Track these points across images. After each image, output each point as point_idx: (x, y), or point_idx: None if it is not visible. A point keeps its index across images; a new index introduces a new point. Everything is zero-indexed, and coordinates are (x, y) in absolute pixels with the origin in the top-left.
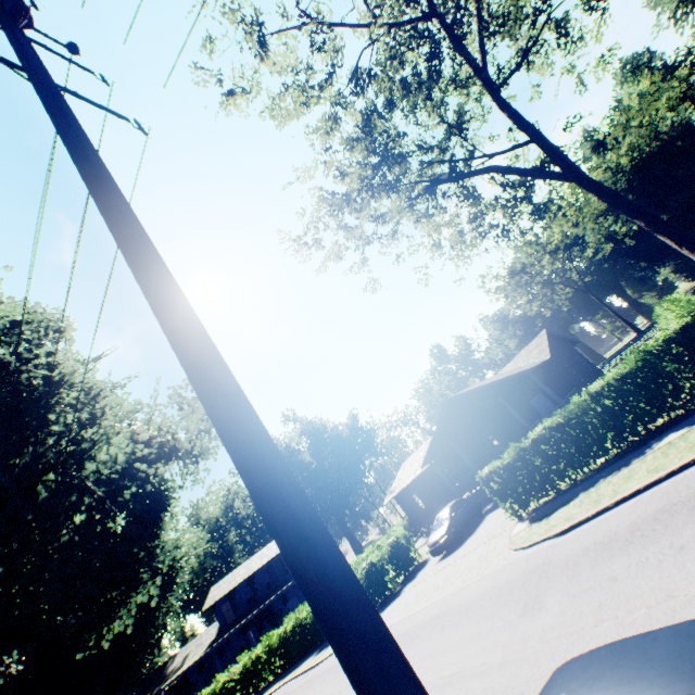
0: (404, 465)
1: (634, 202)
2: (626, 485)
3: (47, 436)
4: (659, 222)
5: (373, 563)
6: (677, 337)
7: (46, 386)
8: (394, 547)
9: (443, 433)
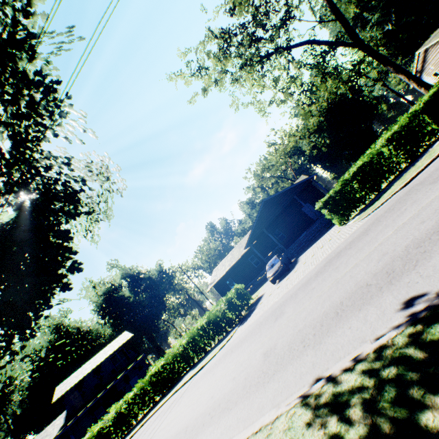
0: (216, 269)
1: (328, 127)
2: (436, 152)
3: (2, 92)
4: (399, 67)
5: (230, 297)
6: (431, 99)
7: (9, 38)
8: (238, 292)
9: (259, 224)
